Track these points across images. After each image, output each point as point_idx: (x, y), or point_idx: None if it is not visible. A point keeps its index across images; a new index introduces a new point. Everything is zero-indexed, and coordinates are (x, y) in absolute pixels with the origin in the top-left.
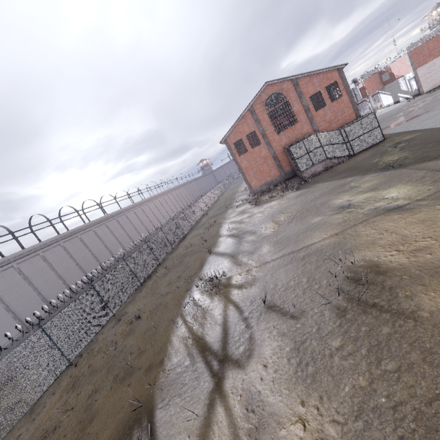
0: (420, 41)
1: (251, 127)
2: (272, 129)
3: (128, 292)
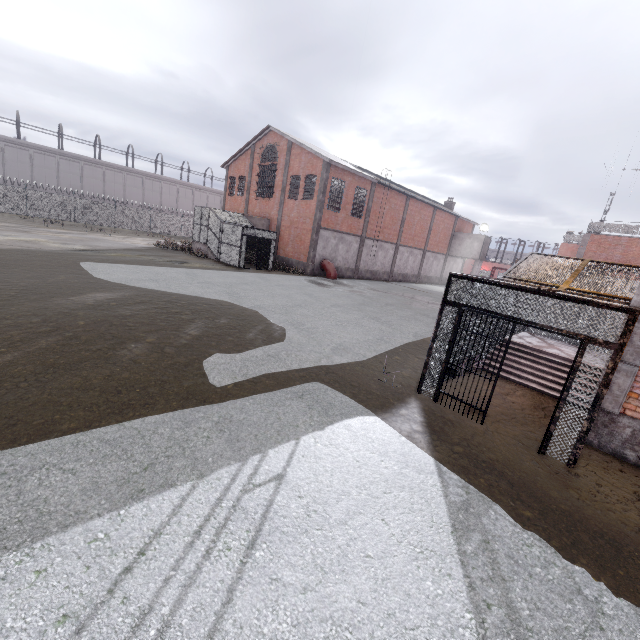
0: (623, 228)
1: (246, 171)
2: (256, 187)
3: (5, 209)
